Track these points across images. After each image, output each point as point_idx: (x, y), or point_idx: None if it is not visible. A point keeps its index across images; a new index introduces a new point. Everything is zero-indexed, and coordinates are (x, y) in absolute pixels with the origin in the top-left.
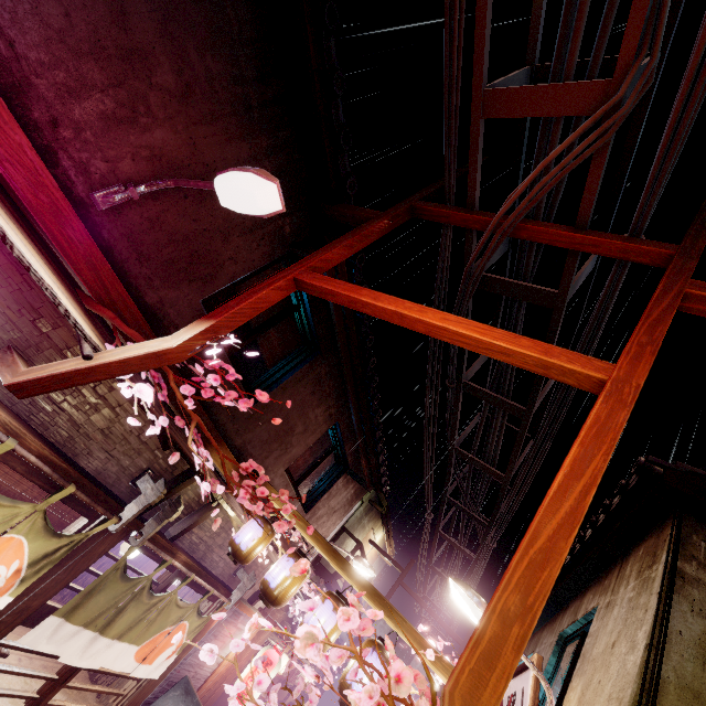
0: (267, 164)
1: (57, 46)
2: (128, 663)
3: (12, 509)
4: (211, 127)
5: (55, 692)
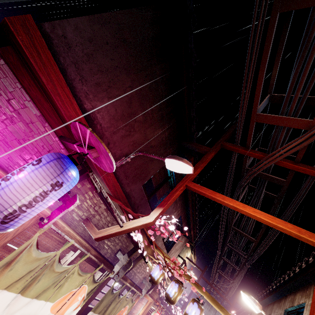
0: (166, 133)
1: (112, 120)
2: None
3: (85, 276)
4: (151, 127)
5: None
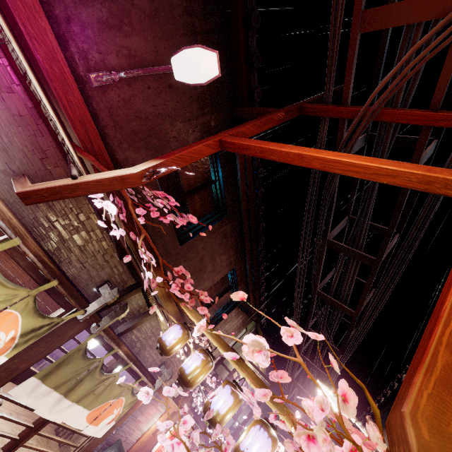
0: None
1: None
2: (81, 422)
3: (13, 290)
4: (169, 42)
5: (30, 436)
